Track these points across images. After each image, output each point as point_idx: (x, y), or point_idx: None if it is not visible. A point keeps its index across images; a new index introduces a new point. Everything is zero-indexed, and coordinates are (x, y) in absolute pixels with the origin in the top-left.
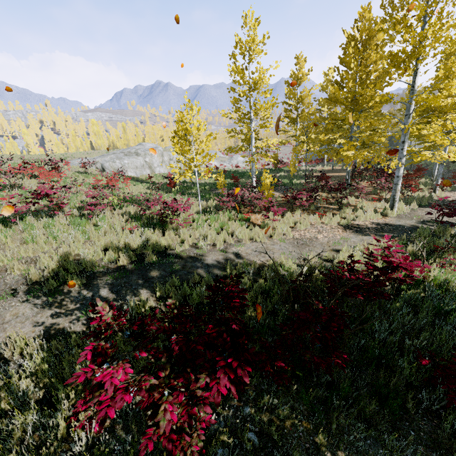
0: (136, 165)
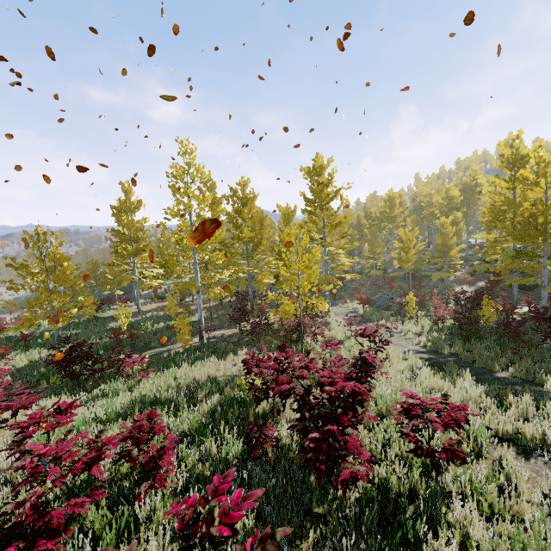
0: None
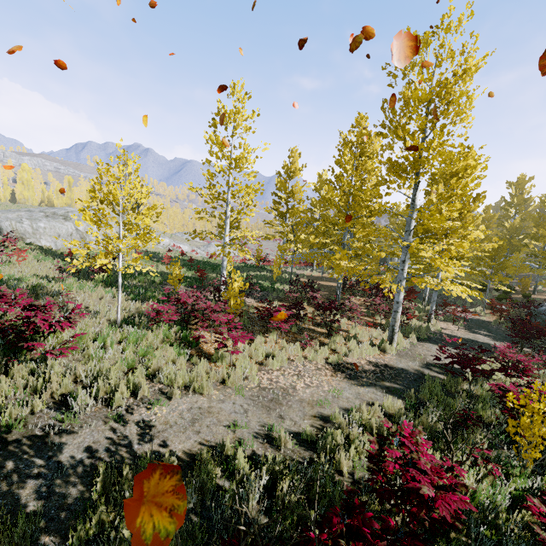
0: (58, 232)
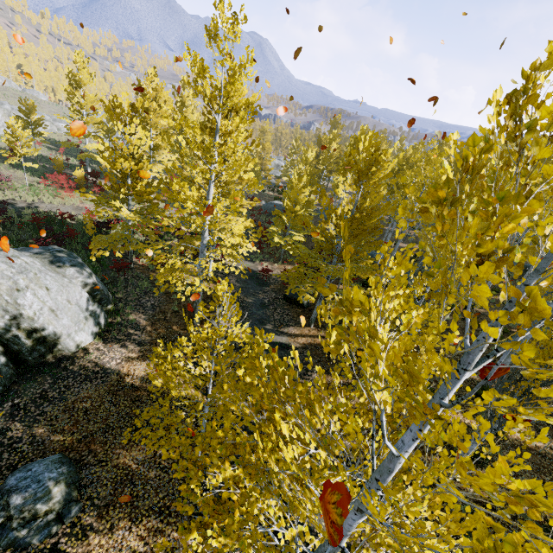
0: None
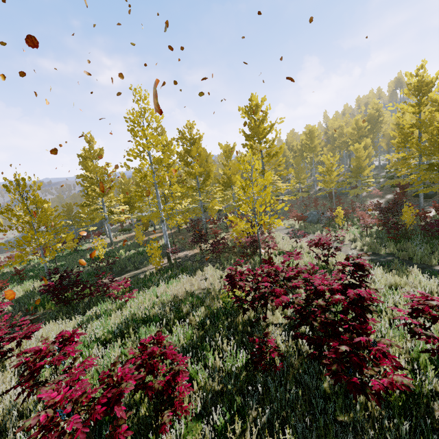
0: None
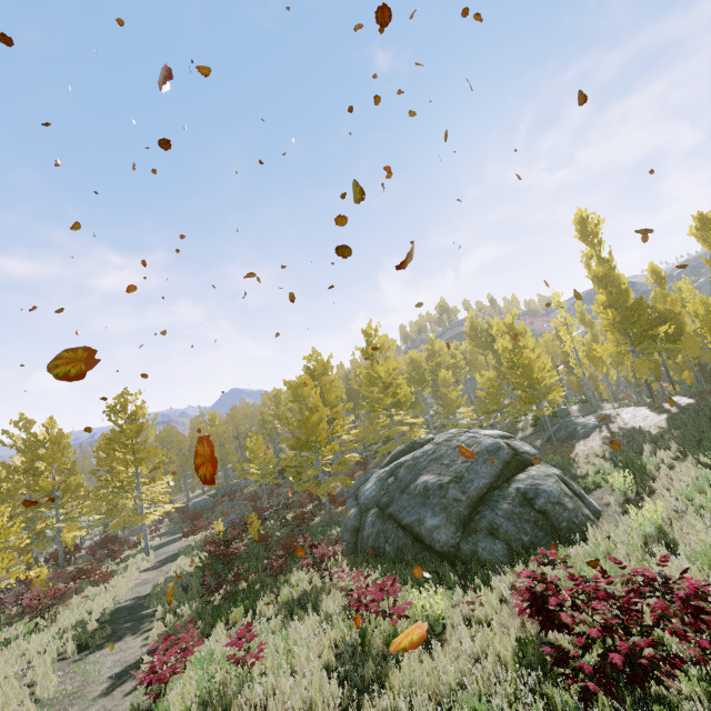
0: None
